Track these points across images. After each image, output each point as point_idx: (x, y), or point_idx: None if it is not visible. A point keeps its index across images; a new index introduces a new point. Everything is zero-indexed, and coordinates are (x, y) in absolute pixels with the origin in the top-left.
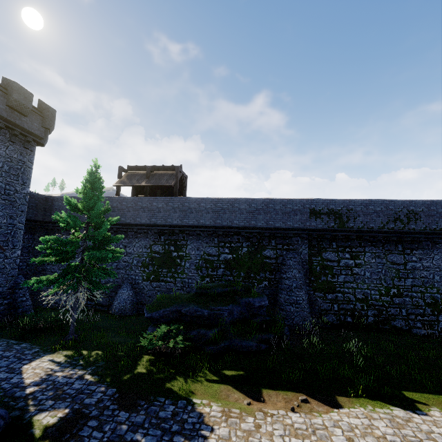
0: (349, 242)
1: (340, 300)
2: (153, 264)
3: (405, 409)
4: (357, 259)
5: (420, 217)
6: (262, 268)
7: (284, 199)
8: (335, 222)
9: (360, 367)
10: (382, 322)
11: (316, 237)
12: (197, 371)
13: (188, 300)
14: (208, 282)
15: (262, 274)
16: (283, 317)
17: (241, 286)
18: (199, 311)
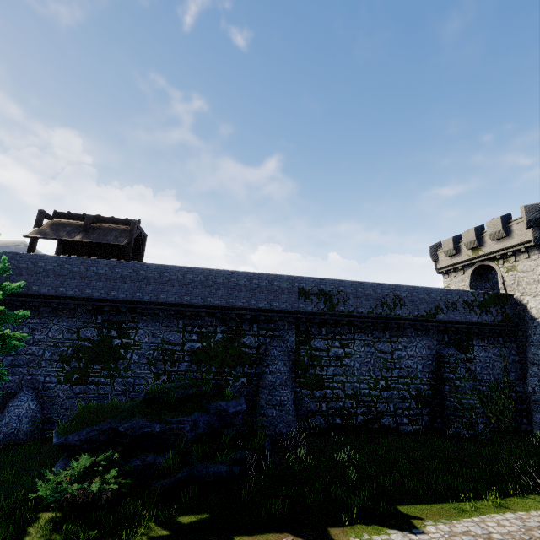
0: (339, 327)
1: (329, 397)
2: (80, 357)
3: (402, 529)
4: (347, 347)
5: (404, 302)
6: (239, 360)
7: (271, 274)
8: (326, 304)
9: (353, 481)
10: (371, 421)
11: (305, 321)
12: (135, 527)
13: (132, 410)
14: (165, 381)
15: (239, 368)
16: (263, 424)
17: (211, 386)
18: (148, 427)
